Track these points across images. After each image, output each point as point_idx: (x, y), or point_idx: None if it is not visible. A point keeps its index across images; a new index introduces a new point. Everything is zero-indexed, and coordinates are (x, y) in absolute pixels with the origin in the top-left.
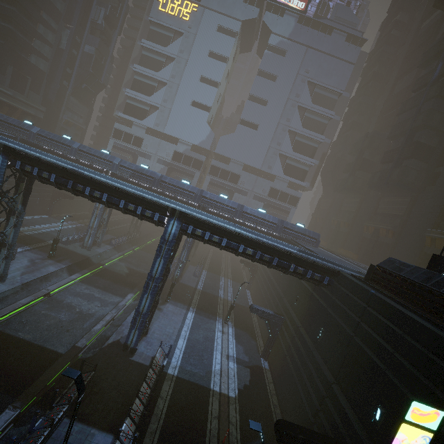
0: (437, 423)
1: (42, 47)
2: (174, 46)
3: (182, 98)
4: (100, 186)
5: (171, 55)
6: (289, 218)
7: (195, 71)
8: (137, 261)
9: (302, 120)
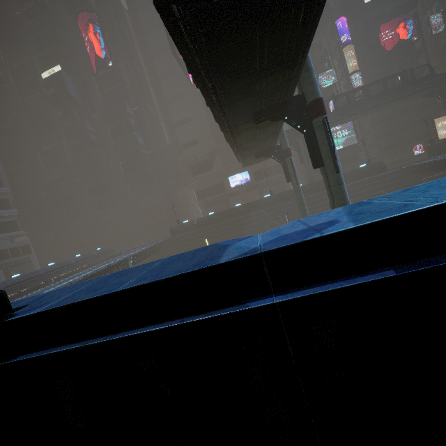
0: (207, 241)
1: None
2: None
3: None
4: (104, 270)
5: None
6: (35, 264)
7: None
8: None
9: None
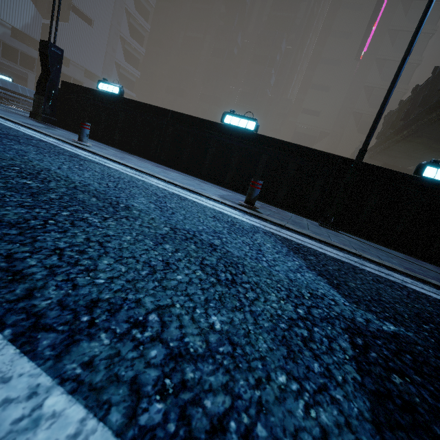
0: None
1: None
2: None
3: None
4: None
5: None
6: None
7: None
8: None
9: (128, 26)
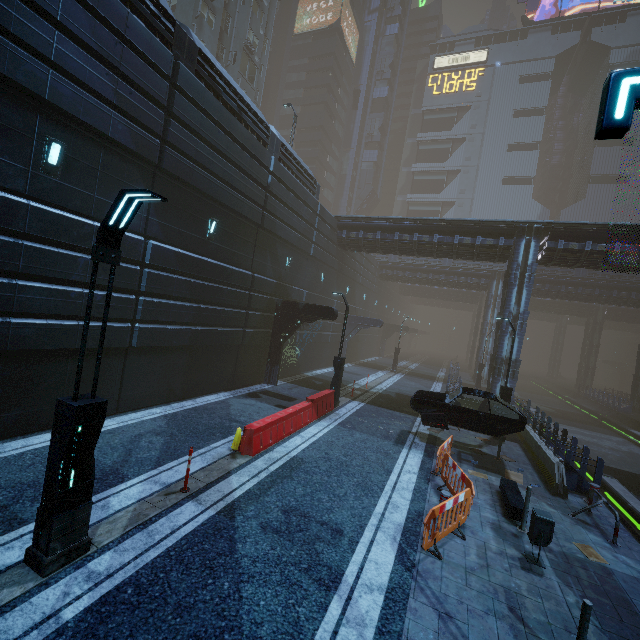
0: None
1: (330, 179)
2: (461, 125)
3: (486, 180)
4: None
5: (458, 136)
6: None
7: (499, 142)
8: (532, 399)
9: None
